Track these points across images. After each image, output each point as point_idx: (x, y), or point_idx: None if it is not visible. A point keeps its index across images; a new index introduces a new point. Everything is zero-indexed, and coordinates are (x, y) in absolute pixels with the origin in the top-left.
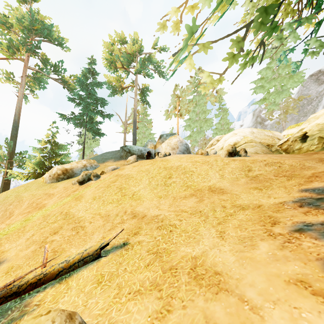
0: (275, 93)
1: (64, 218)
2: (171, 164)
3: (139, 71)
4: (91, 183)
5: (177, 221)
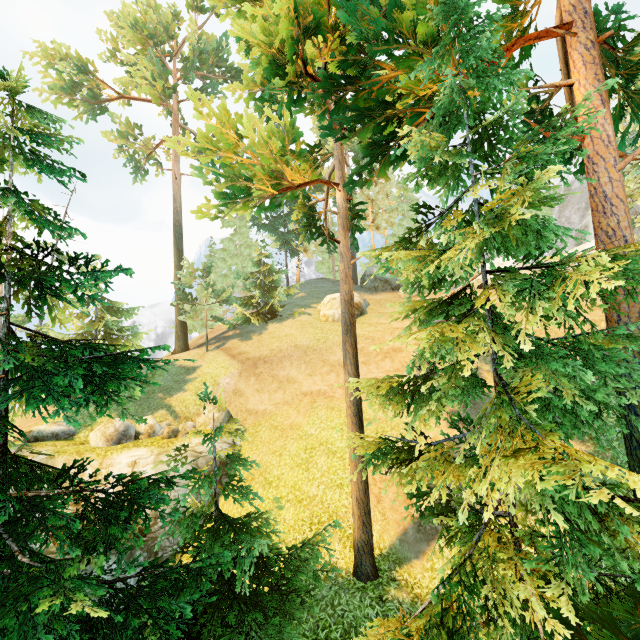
0: None
1: None
2: None
3: None
4: None
5: None
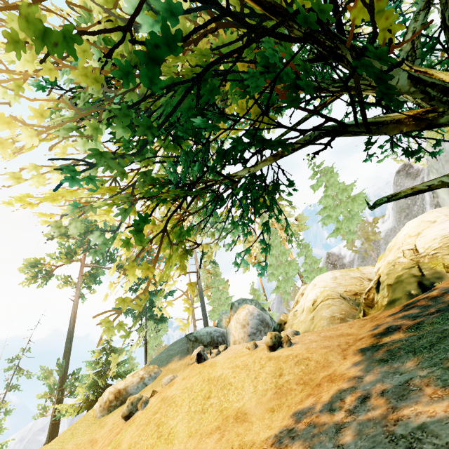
0: (346, 220)
1: None
2: (215, 372)
3: None
4: (137, 416)
5: None
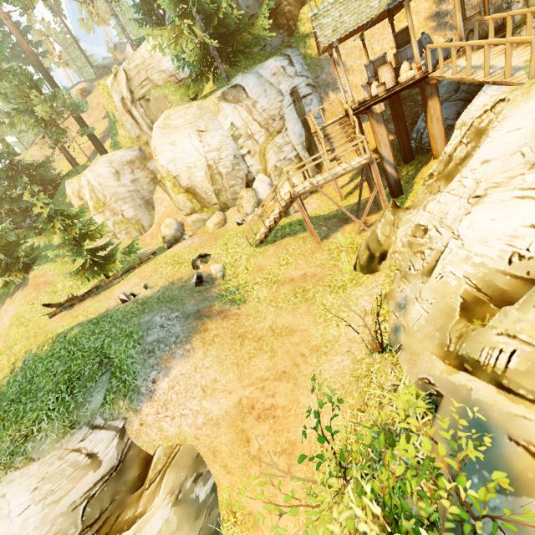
0: None
1: None
2: None
3: None
4: None
5: None
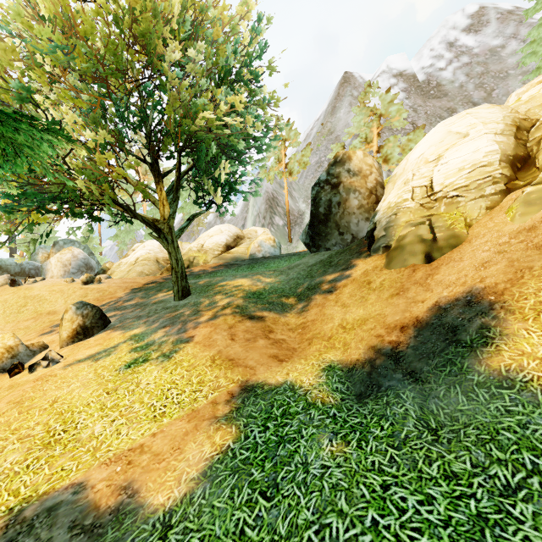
0: (191, 204)
1: None
2: (32, 293)
3: None
4: None
5: None
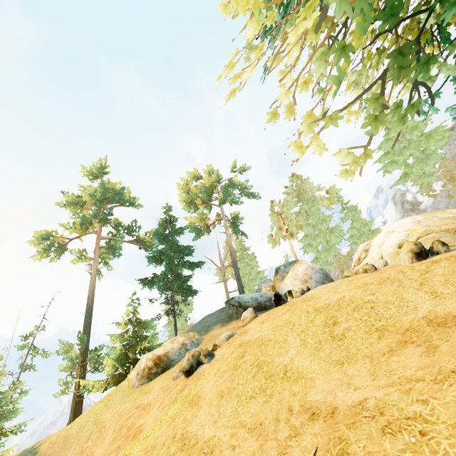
0: (418, 162)
1: (181, 449)
2: (324, 300)
3: (224, 200)
4: (204, 369)
5: (419, 406)
